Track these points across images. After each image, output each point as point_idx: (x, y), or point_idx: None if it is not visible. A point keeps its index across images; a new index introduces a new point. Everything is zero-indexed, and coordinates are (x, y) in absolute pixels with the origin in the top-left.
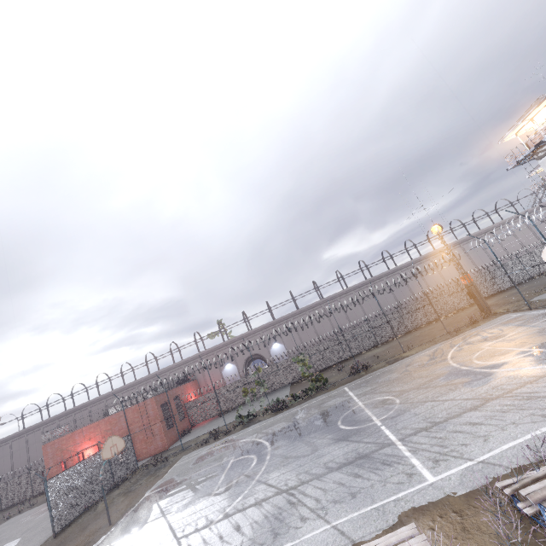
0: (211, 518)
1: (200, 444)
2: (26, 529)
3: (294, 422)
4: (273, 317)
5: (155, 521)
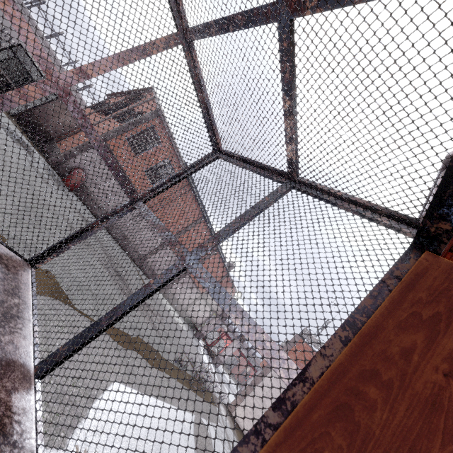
0: None
1: None
2: None
3: None
4: None
5: None
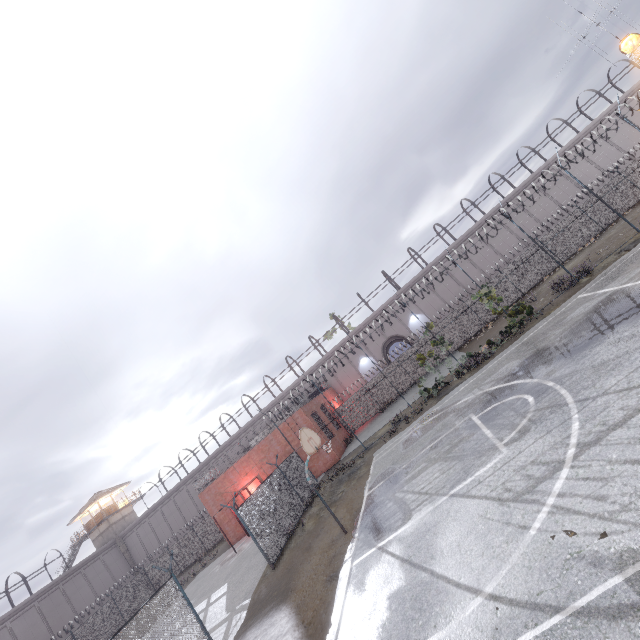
0: (548, 460)
1: (390, 433)
2: (226, 575)
3: (535, 351)
4: (398, 286)
5: (426, 503)
